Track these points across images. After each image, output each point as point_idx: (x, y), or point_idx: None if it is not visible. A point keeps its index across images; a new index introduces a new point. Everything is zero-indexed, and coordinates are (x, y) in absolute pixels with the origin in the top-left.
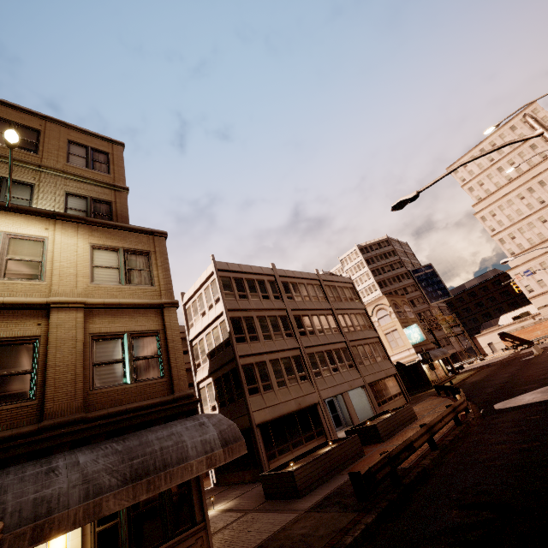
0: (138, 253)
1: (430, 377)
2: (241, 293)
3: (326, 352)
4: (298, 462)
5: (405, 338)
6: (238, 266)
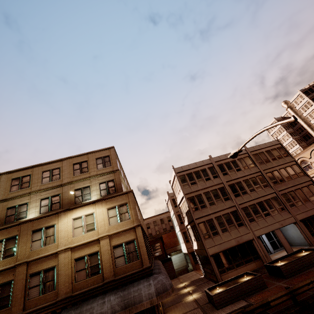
0: (123, 205)
1: None
2: (191, 182)
3: (258, 203)
4: (225, 285)
5: None
6: (188, 166)
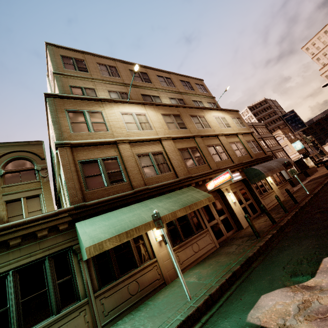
0: (238, 118)
1: (307, 164)
2: None
3: None
4: None
5: (292, 148)
6: None
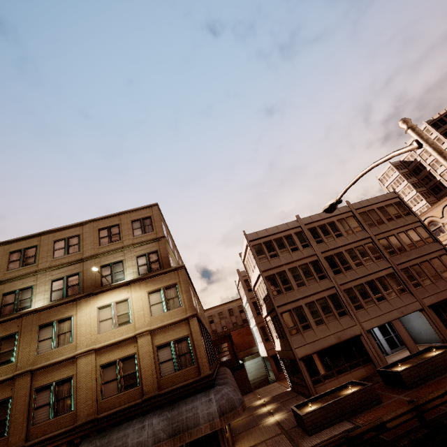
0: (170, 287)
1: None
2: (271, 253)
3: (367, 283)
4: (321, 400)
5: None
6: (265, 231)
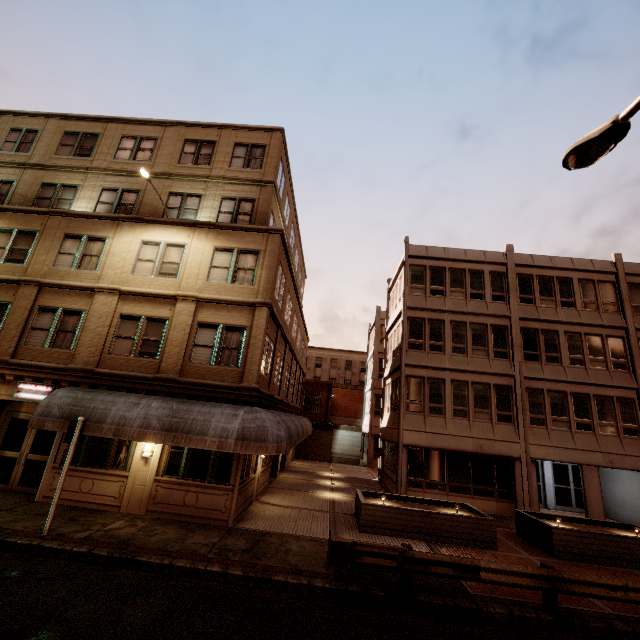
0: (249, 252)
1: None
2: (435, 287)
3: (574, 395)
4: (404, 503)
5: None
6: (442, 251)
